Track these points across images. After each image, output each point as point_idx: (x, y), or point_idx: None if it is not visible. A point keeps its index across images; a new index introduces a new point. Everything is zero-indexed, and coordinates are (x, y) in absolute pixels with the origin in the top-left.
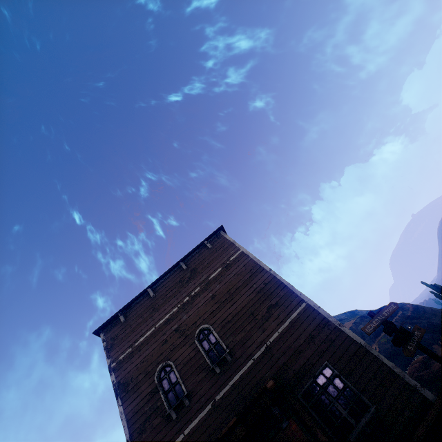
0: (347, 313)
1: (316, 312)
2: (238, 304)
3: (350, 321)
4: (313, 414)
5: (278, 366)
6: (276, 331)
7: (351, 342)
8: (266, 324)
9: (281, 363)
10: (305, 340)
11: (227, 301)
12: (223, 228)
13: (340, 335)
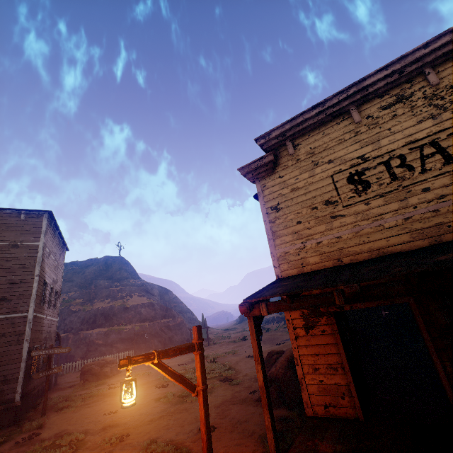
0: (163, 289)
1: (25, 324)
2: None
3: (146, 299)
4: None
5: None
6: None
7: (19, 353)
8: None
9: None
10: None
11: None
12: (51, 213)
13: (20, 345)
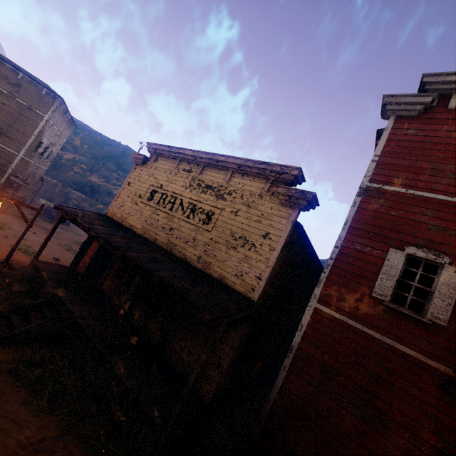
0: None
1: (15, 159)
2: (5, 120)
3: None
4: None
5: None
6: None
7: (4, 172)
8: None
9: None
10: None
11: (4, 113)
12: (63, 100)
13: (6, 168)
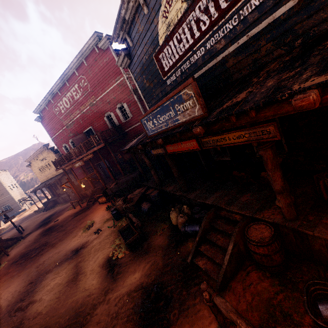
0: None
1: (11, 196)
2: None
3: None
4: (4, 209)
5: (0, 203)
6: (2, 198)
7: (15, 201)
8: (0, 197)
9: (1, 203)
10: (7, 200)
11: None
12: None
13: (14, 200)
